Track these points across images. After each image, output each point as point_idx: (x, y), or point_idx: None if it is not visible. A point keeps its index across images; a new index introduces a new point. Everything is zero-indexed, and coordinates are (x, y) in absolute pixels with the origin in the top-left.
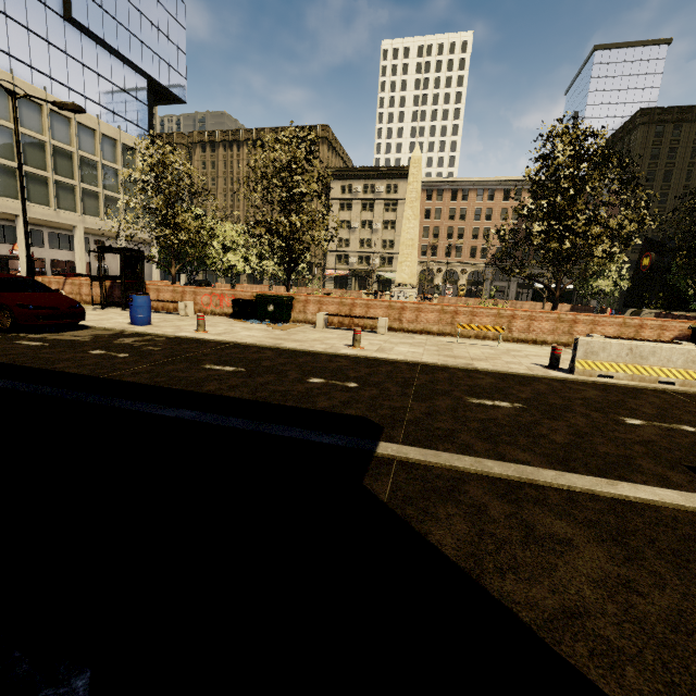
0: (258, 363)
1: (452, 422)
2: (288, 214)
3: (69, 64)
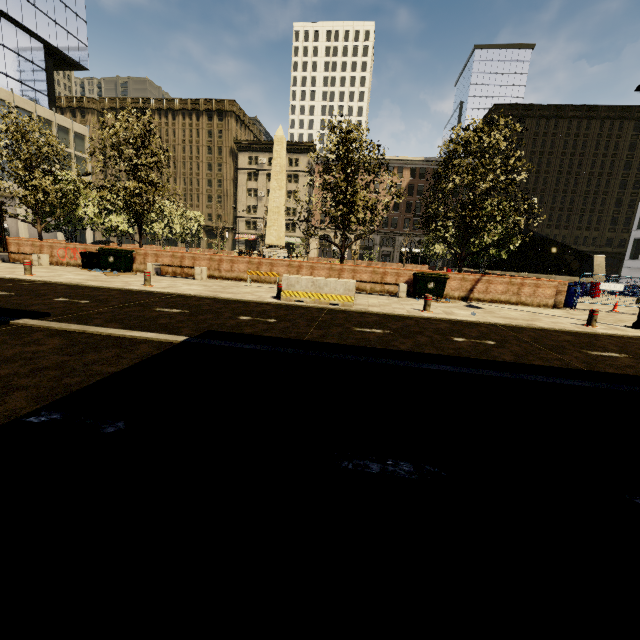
0: (35, 291)
1: (109, 315)
2: (135, 181)
3: None
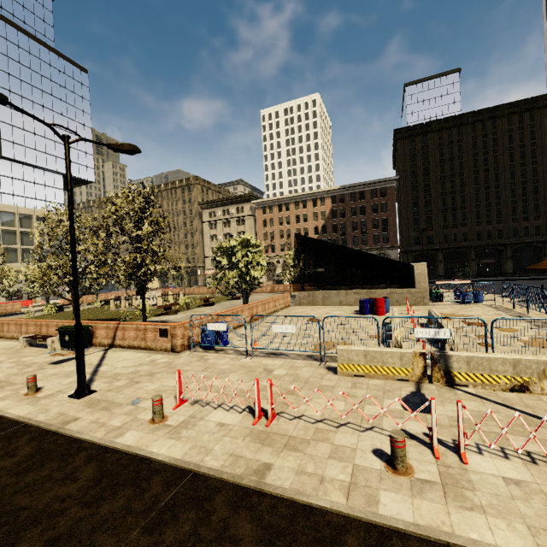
0: None
1: None
2: None
3: (2, 180)
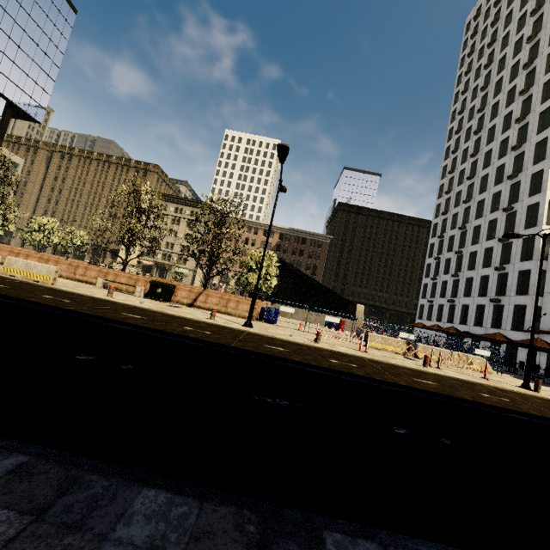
0: None
1: None
2: None
3: None
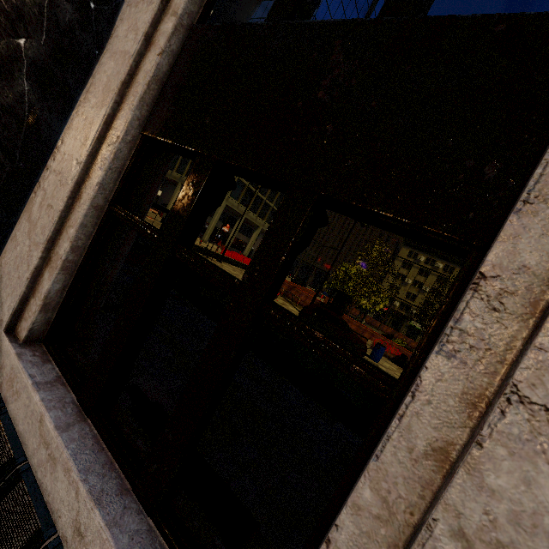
0: None
1: None
2: None
3: None
